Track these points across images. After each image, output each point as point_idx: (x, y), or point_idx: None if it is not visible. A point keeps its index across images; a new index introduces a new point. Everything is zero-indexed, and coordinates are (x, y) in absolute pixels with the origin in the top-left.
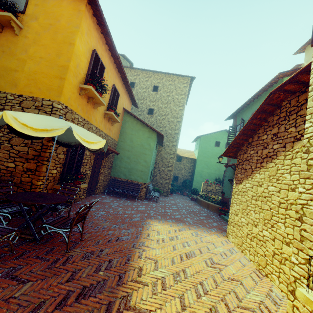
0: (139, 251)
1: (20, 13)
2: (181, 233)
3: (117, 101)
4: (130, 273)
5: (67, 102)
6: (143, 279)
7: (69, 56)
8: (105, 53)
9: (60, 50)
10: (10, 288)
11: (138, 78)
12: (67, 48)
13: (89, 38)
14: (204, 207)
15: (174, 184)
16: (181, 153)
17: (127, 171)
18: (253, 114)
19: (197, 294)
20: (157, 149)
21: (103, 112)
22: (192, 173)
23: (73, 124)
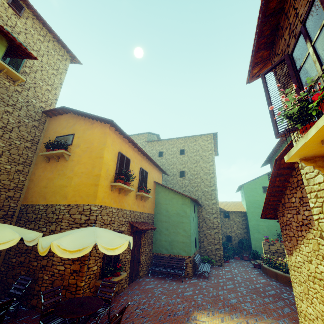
0: None
1: (69, 145)
2: None
3: (146, 179)
4: None
5: (102, 202)
6: None
7: (100, 167)
8: (129, 148)
9: (94, 163)
10: None
11: (165, 147)
12: (98, 161)
13: (114, 146)
14: (271, 277)
15: (229, 247)
16: (227, 207)
17: (168, 245)
18: None
19: None
20: (197, 211)
21: (135, 194)
22: (247, 229)
23: (102, 230)
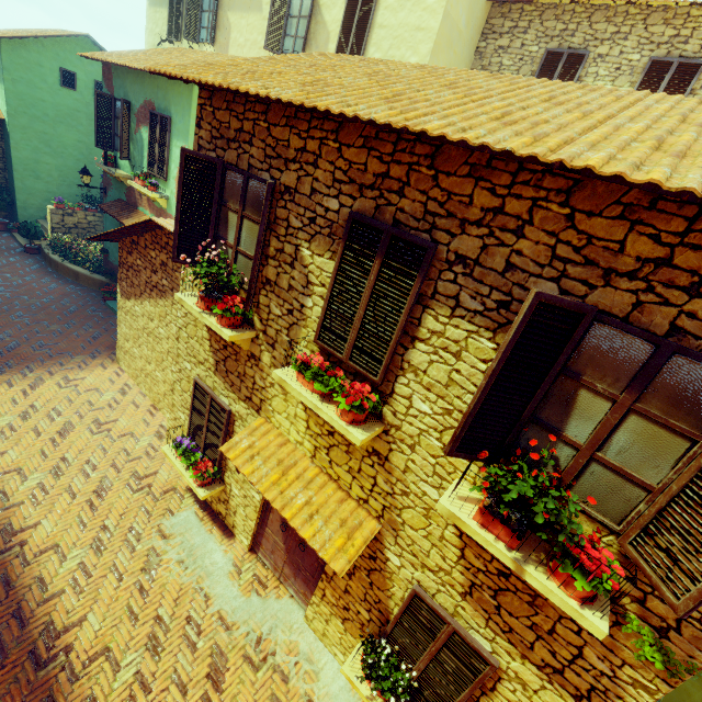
0: None
1: None
2: (38, 393)
3: None
4: None
5: None
6: (14, 501)
7: None
8: None
9: None
10: None
11: None
12: None
13: None
14: (67, 277)
15: None
16: None
17: None
18: (147, 105)
19: (86, 476)
20: None
21: None
22: (5, 163)
23: None
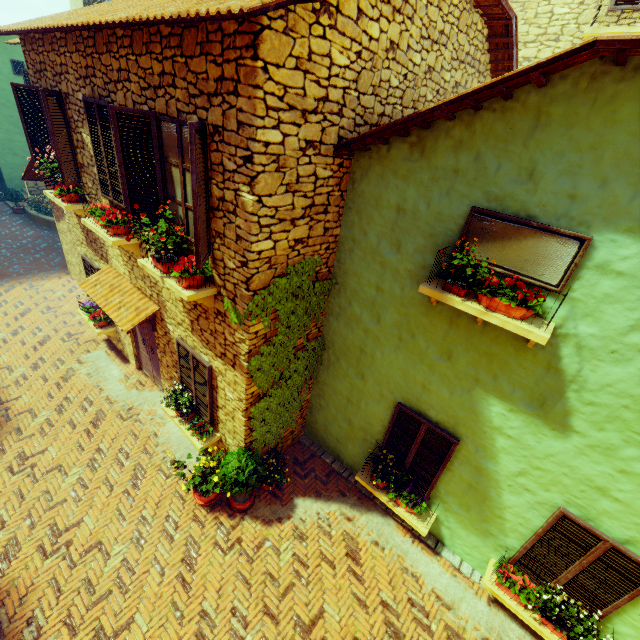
0: None
1: None
2: (10, 294)
3: None
4: None
5: None
6: None
7: None
8: None
9: None
10: None
11: None
12: None
13: None
14: (43, 226)
15: None
16: None
17: None
18: None
19: (34, 334)
20: None
21: None
22: None
23: None
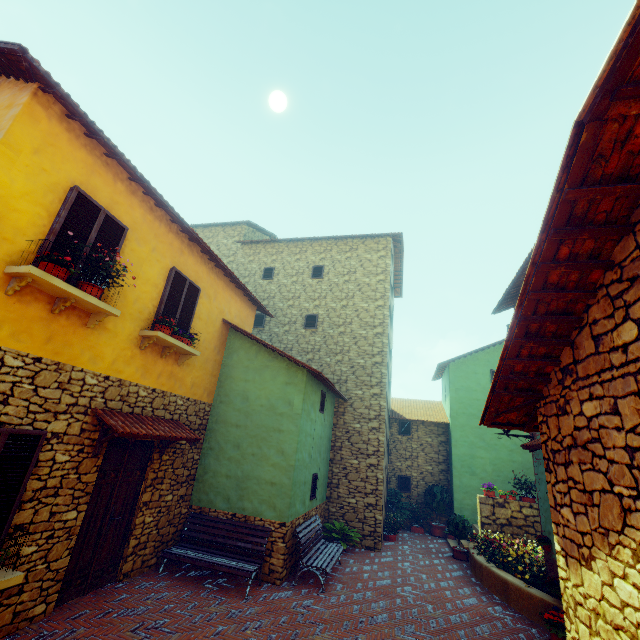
0: None
1: None
2: None
3: (192, 305)
4: None
5: None
6: None
7: None
8: (132, 198)
9: None
10: None
11: (281, 259)
12: None
13: (52, 162)
14: (493, 592)
15: (401, 503)
16: (409, 410)
17: (235, 488)
18: None
19: None
20: (332, 411)
21: (138, 335)
22: (448, 464)
23: None
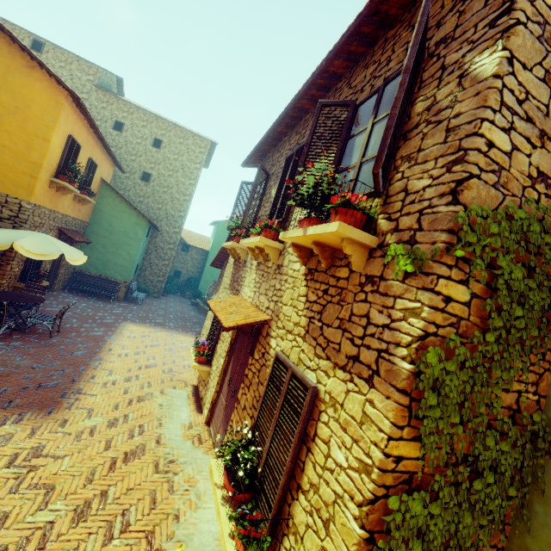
0: (111, 341)
1: None
2: (155, 333)
3: (93, 175)
4: (103, 350)
5: (37, 200)
6: (112, 352)
7: (42, 153)
8: (83, 128)
9: (31, 143)
10: (23, 350)
11: (130, 119)
12: (40, 143)
13: (66, 126)
14: (202, 313)
15: (174, 282)
16: (190, 239)
17: (101, 264)
18: None
19: (148, 359)
20: (150, 234)
21: (74, 194)
22: (202, 269)
23: (56, 240)
